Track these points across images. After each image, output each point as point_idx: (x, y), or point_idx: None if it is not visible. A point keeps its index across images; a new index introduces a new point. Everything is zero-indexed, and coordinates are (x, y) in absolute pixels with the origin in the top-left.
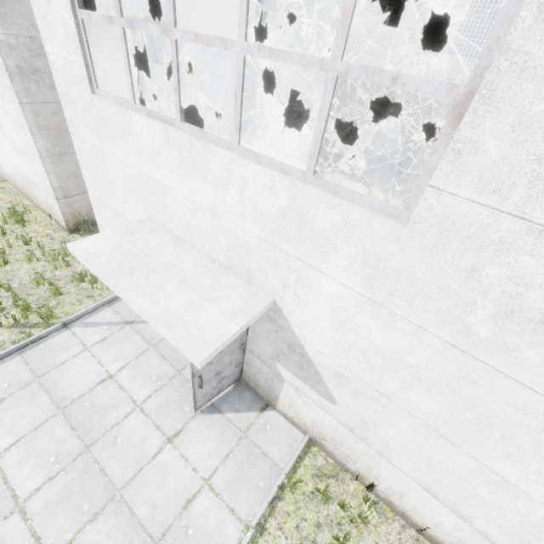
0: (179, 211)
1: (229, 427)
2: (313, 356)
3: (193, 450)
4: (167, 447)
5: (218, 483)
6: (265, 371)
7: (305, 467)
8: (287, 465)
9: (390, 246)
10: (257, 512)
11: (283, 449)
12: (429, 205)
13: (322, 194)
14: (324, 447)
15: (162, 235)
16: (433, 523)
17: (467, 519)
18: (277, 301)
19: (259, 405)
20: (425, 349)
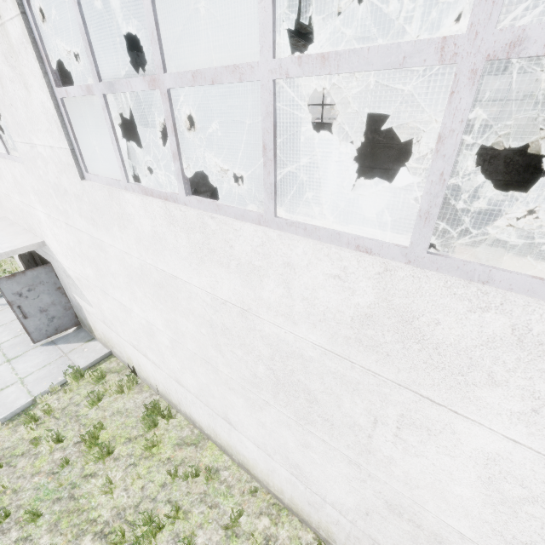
0: (6, 204)
1: (57, 352)
2: (70, 273)
3: (22, 364)
4: (4, 364)
5: (29, 379)
6: (77, 306)
7: (99, 368)
8: (82, 366)
9: (30, 178)
10: (43, 389)
11: (89, 360)
12: (20, 150)
13: (11, 162)
14: (117, 355)
15: (3, 223)
16: (153, 378)
17: (148, 357)
18: (45, 241)
19: (88, 338)
20: (67, 233)
